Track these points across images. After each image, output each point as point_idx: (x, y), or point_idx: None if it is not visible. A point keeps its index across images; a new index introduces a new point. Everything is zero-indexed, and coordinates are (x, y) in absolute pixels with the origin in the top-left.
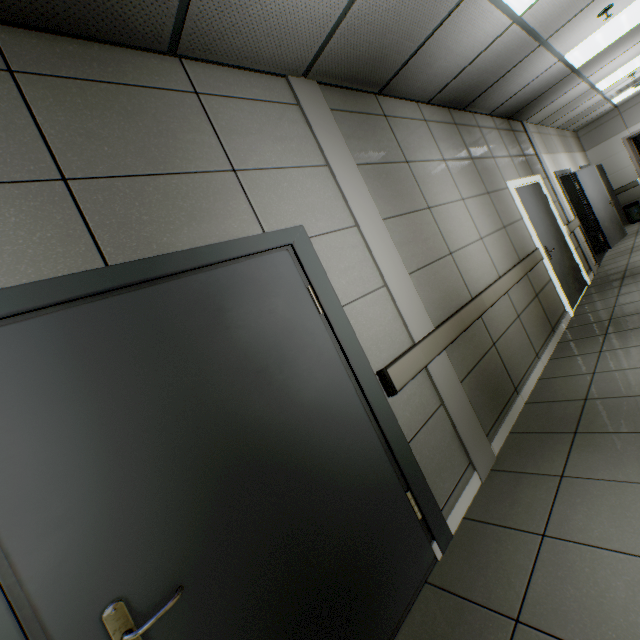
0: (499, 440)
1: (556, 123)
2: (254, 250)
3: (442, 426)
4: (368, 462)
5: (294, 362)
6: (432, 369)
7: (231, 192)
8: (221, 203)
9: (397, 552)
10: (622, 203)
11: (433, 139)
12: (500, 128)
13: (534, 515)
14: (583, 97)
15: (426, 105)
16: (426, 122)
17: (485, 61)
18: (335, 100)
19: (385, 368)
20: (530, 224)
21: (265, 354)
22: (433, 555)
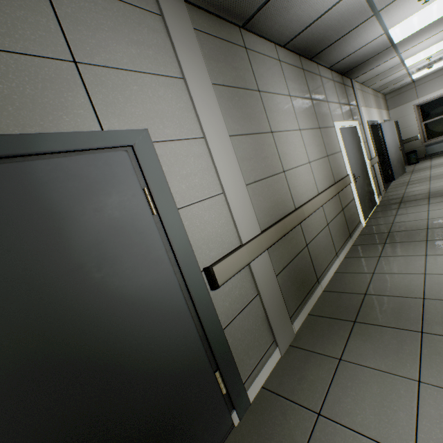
0: (300, 320)
1: (374, 85)
2: (85, 146)
3: (256, 312)
4: (182, 350)
5: (117, 260)
6: (254, 266)
7: (67, 83)
8: (52, 92)
9: (198, 426)
10: (406, 150)
11: (283, 77)
12: (335, 80)
13: (315, 393)
14: (395, 69)
15: (282, 48)
16: (280, 62)
17: (331, 18)
18: (201, 22)
19: (211, 266)
20: (346, 156)
21: (83, 252)
22: (231, 422)
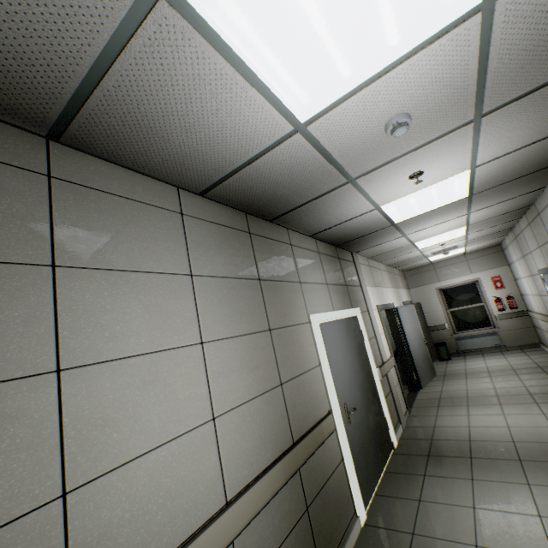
0: None
1: (386, 261)
2: None
3: None
4: None
5: None
6: None
7: None
8: None
9: None
10: (434, 339)
11: (184, 241)
12: (323, 252)
13: None
14: (406, 249)
15: (200, 196)
16: (183, 215)
17: (274, 170)
18: None
19: None
20: (330, 373)
21: None
22: None
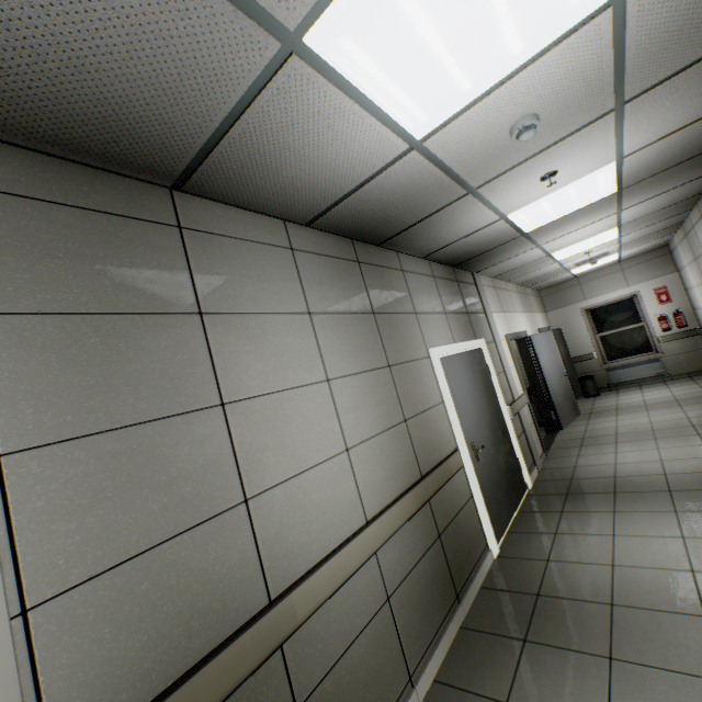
0: None
1: (516, 280)
2: None
3: None
4: None
5: None
6: None
7: None
8: None
9: None
10: (579, 373)
11: (298, 278)
12: (439, 276)
13: None
14: (540, 262)
15: (306, 227)
16: (293, 251)
17: (386, 191)
18: (5, 171)
19: None
20: (454, 410)
21: None
22: None
